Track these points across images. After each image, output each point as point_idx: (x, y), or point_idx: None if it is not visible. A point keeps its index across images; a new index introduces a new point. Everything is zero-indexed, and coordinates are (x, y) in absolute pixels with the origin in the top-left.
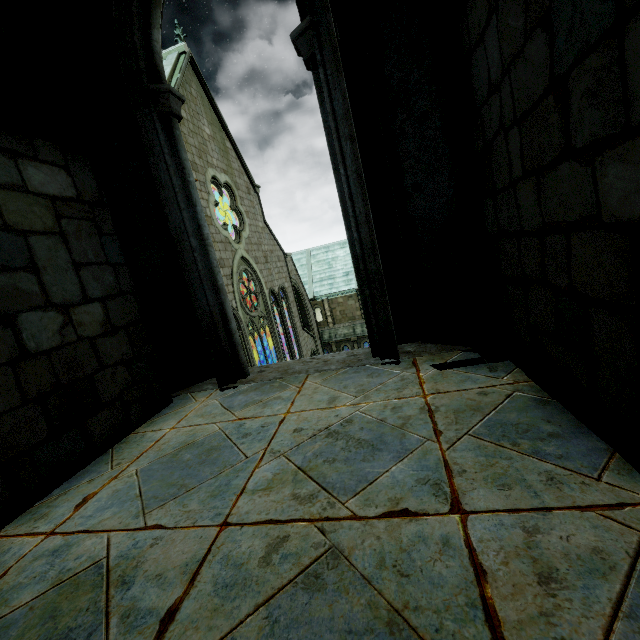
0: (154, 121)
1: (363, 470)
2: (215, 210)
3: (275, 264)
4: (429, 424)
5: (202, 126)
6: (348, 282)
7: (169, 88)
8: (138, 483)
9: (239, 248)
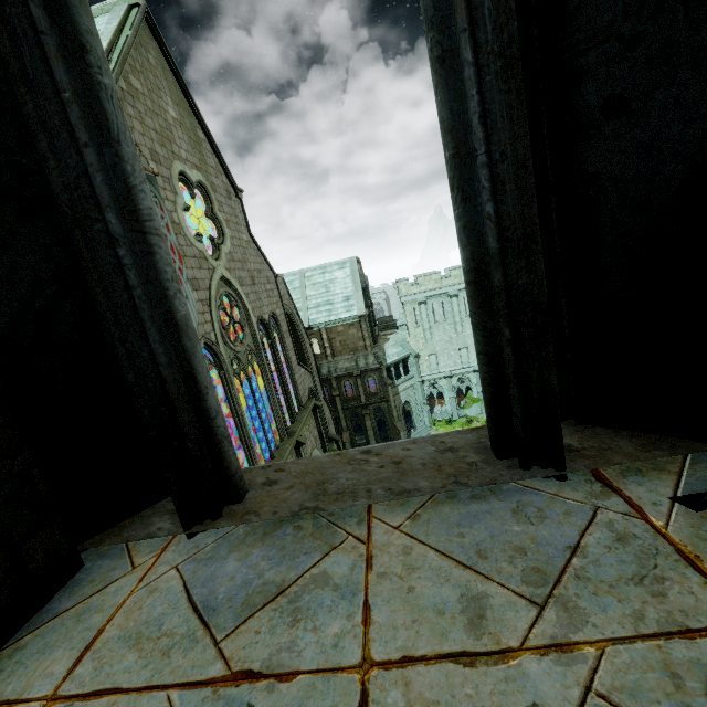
0: None
1: None
2: (186, 218)
3: (264, 286)
4: None
5: (165, 105)
6: (349, 308)
7: None
8: None
9: (218, 266)
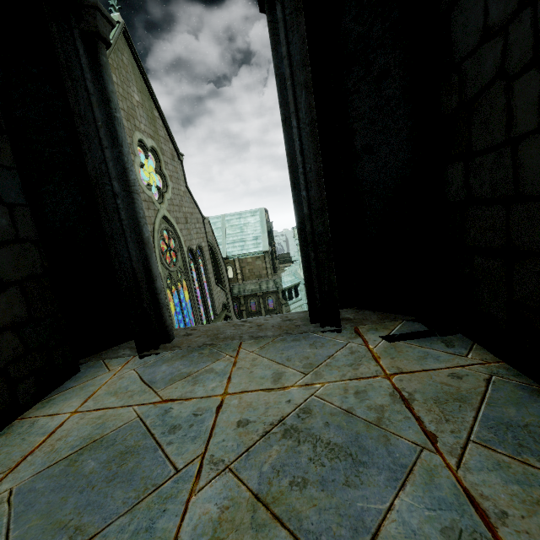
0: (74, 38)
1: (353, 505)
2: (140, 172)
3: (194, 225)
4: (412, 421)
5: (132, 92)
6: (257, 245)
7: (96, 3)
8: (7, 520)
9: (161, 208)
